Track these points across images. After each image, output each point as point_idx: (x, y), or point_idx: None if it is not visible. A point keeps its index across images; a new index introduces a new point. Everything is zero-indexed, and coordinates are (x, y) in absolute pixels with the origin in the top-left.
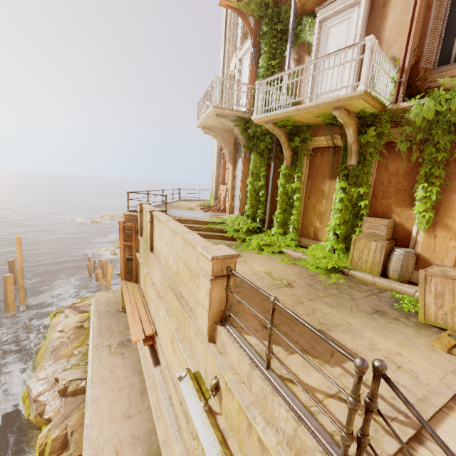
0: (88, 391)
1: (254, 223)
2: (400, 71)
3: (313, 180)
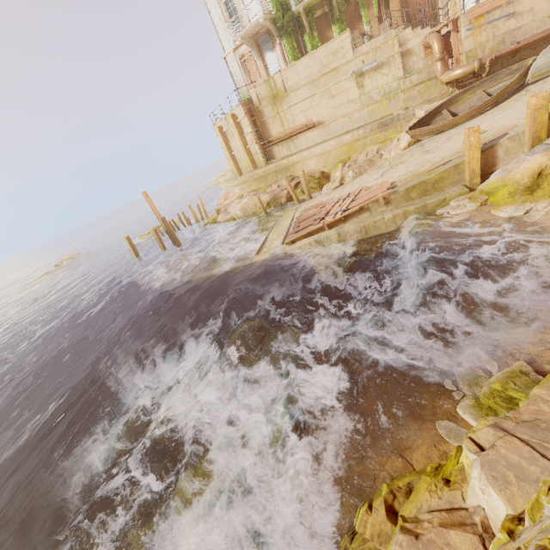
0: (305, 159)
1: None
2: None
3: (321, 35)
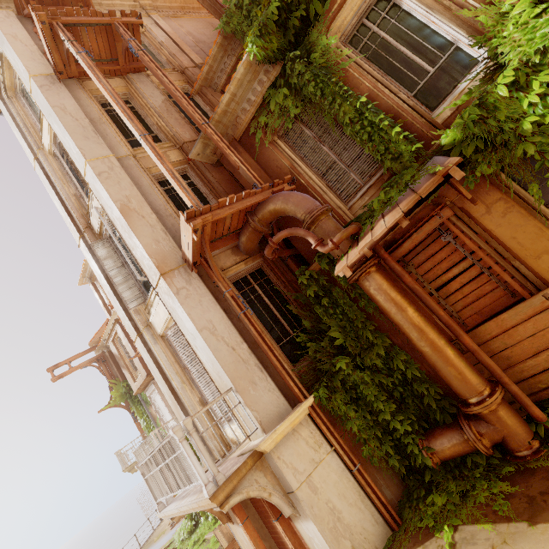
0: None
1: (192, 522)
2: None
3: None
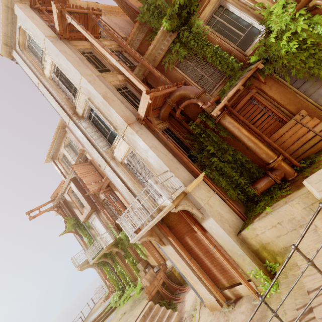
0: None
1: (120, 291)
2: (114, 228)
3: (123, 261)
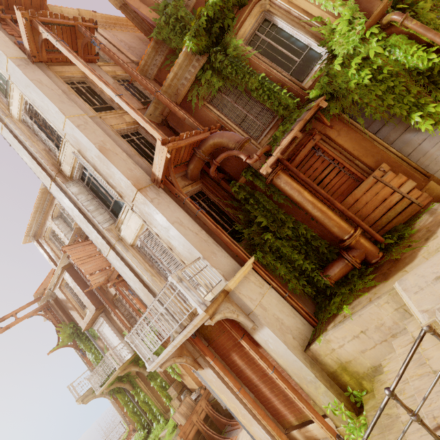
0: None
1: (145, 431)
2: None
3: (147, 384)
